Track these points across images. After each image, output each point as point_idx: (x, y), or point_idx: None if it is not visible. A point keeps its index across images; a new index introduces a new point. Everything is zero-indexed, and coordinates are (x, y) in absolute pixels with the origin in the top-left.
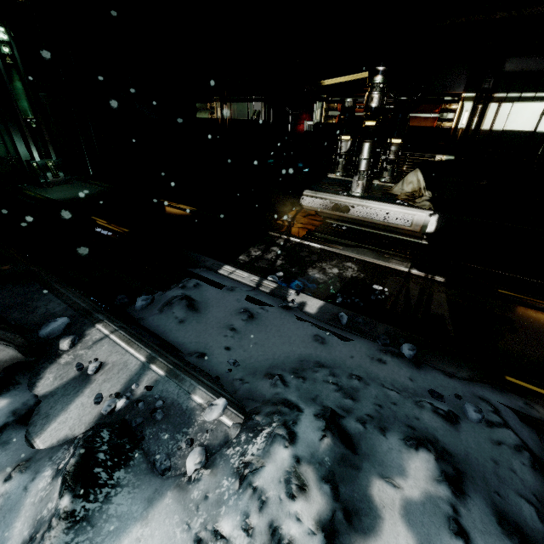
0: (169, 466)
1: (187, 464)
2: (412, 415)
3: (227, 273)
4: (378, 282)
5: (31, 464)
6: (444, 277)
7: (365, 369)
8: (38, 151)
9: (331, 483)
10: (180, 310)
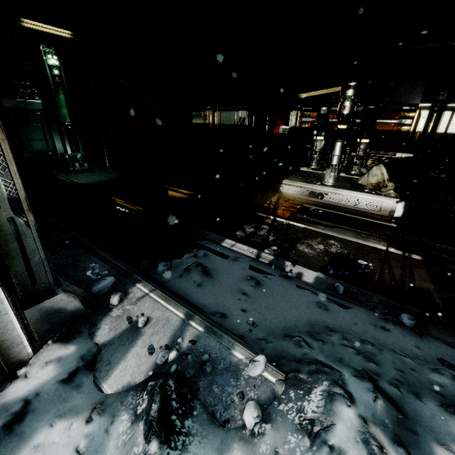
0: (228, 418)
1: (246, 417)
2: (435, 382)
3: (229, 245)
4: (361, 258)
5: (106, 407)
6: (420, 255)
7: (372, 335)
8: (70, 146)
9: (403, 446)
10: (197, 275)
